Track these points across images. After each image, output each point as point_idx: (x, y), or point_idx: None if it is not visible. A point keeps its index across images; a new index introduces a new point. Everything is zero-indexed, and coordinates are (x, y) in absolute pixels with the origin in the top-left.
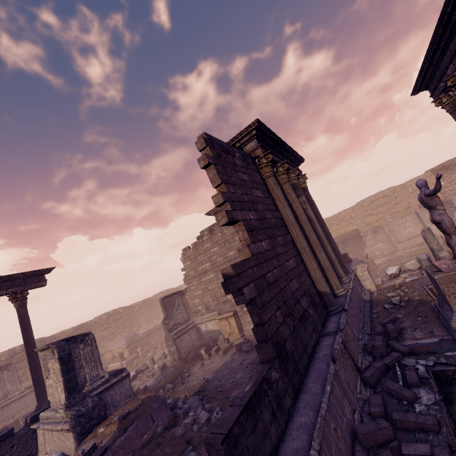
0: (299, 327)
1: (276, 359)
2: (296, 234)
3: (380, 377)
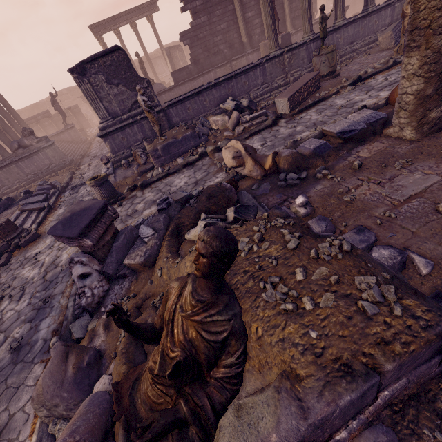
0: (211, 56)
1: (193, 63)
2: (235, 5)
3: None
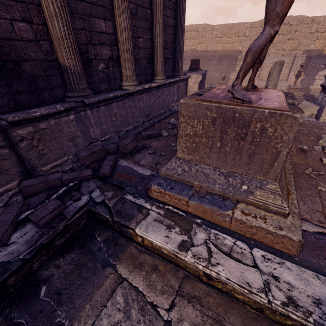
0: None
1: None
2: None
3: (44, 190)
